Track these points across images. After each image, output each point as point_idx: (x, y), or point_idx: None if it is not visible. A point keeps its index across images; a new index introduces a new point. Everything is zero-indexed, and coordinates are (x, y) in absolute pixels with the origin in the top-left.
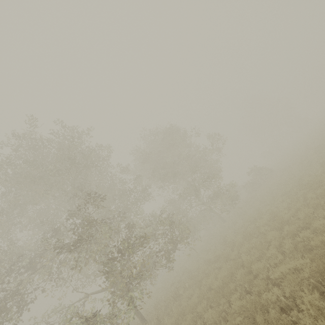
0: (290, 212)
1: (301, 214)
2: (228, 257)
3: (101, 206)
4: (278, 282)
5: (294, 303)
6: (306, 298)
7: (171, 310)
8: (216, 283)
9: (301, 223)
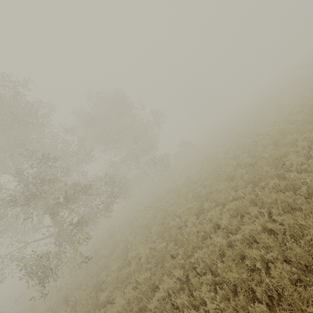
0: (197, 176)
1: (202, 177)
2: (154, 206)
3: (48, 165)
4: (180, 216)
5: (185, 224)
6: (190, 219)
7: (107, 244)
8: (143, 222)
9: (200, 183)
